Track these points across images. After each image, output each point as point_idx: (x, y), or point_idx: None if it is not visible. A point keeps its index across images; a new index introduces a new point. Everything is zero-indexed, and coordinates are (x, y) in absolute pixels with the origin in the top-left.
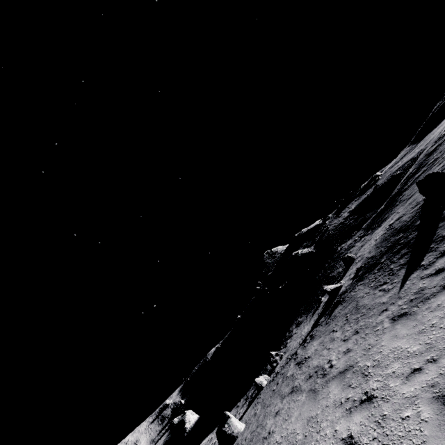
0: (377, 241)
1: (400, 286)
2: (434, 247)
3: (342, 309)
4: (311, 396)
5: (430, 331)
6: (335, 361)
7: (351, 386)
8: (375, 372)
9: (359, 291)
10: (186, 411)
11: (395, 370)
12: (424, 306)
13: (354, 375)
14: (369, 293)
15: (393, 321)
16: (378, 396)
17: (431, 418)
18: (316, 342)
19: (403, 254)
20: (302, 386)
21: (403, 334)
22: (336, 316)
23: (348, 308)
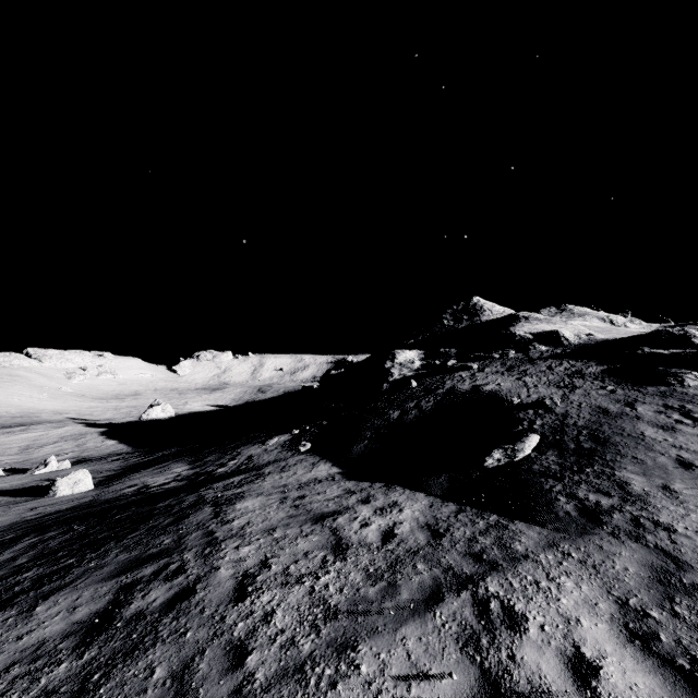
0: None
1: None
2: None
3: None
4: None
5: None
6: None
7: None
8: None
9: None
10: (160, 405)
11: None
12: None
13: None
14: None
15: None
16: None
17: None
18: None
19: None
20: None
21: None
22: None
23: None
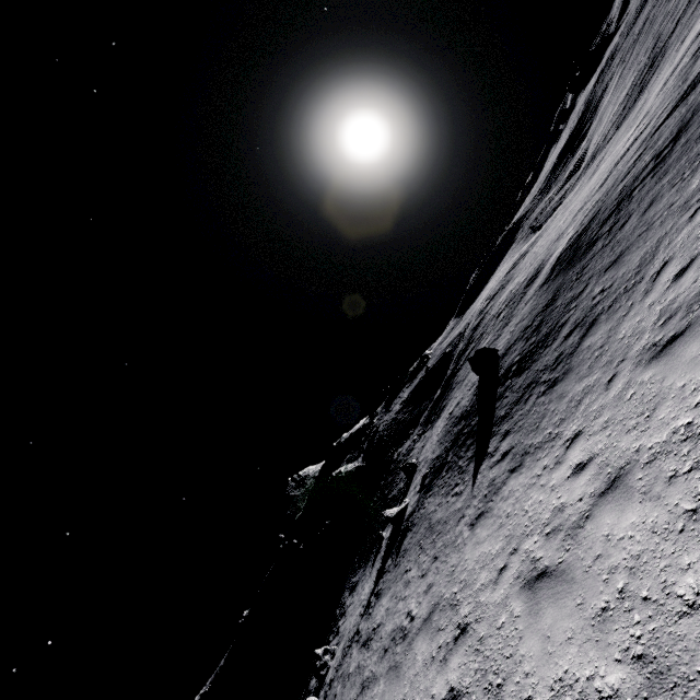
0: (439, 436)
1: (473, 483)
2: (496, 431)
3: (413, 537)
4: (392, 677)
5: (508, 522)
6: (416, 610)
7: (441, 628)
8: (464, 595)
9: (430, 505)
10: None
11: (484, 580)
12: (498, 497)
13: (443, 613)
14: (441, 503)
15: (473, 526)
16: (472, 621)
17: (522, 609)
18: (385, 599)
19: (469, 445)
20: (377, 672)
21: (484, 536)
22: (406, 549)
23: (420, 532)
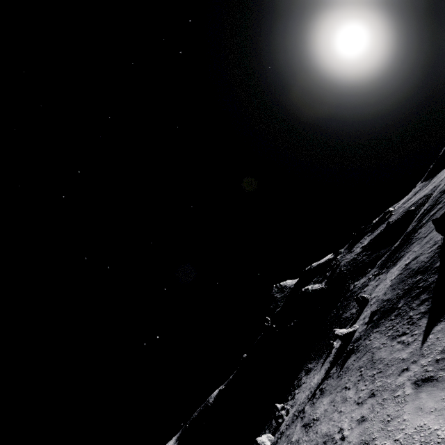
0: (392, 282)
1: (422, 340)
2: None
3: (356, 361)
4: None
5: None
6: (347, 432)
7: None
8: None
9: (375, 340)
10: None
11: None
12: None
13: None
14: (386, 343)
15: (417, 387)
16: None
17: None
18: (326, 399)
19: (423, 299)
20: None
21: (430, 407)
22: (349, 368)
23: (363, 360)
